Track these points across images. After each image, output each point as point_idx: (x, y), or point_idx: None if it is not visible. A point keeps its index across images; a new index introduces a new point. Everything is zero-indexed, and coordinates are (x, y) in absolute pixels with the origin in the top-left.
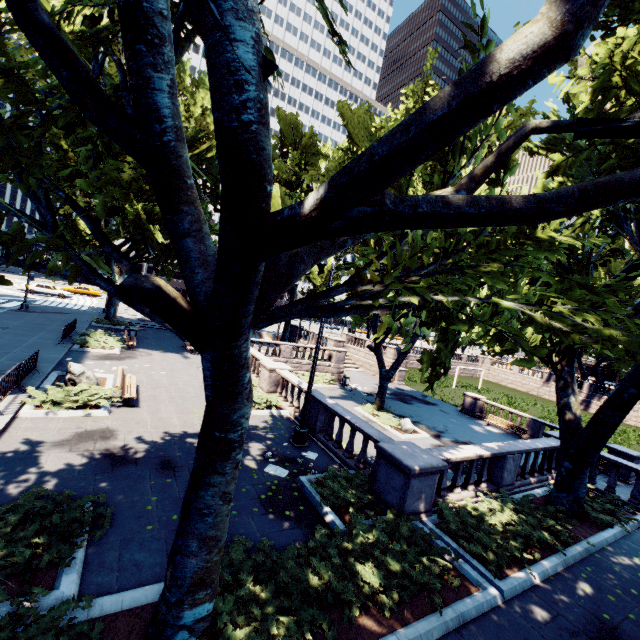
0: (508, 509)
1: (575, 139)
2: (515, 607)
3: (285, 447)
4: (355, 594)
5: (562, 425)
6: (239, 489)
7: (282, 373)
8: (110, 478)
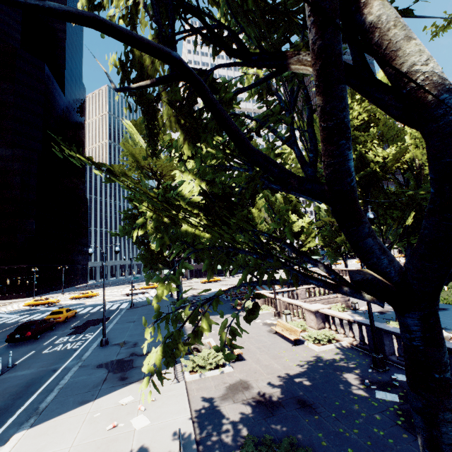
0: None
1: None
2: None
3: (372, 373)
4: None
5: None
6: (373, 418)
7: (326, 312)
8: (276, 421)
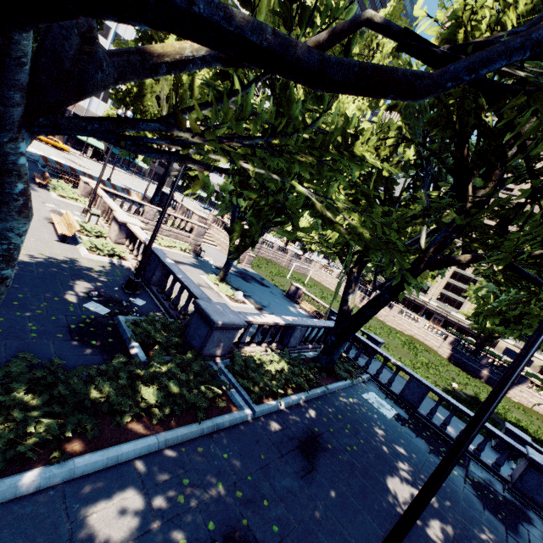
0: (284, 362)
1: (398, 50)
2: (260, 422)
3: (115, 291)
4: (131, 407)
5: (339, 312)
6: (48, 317)
7: (132, 228)
8: None
